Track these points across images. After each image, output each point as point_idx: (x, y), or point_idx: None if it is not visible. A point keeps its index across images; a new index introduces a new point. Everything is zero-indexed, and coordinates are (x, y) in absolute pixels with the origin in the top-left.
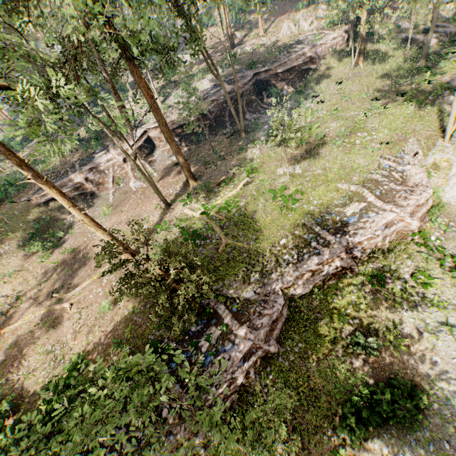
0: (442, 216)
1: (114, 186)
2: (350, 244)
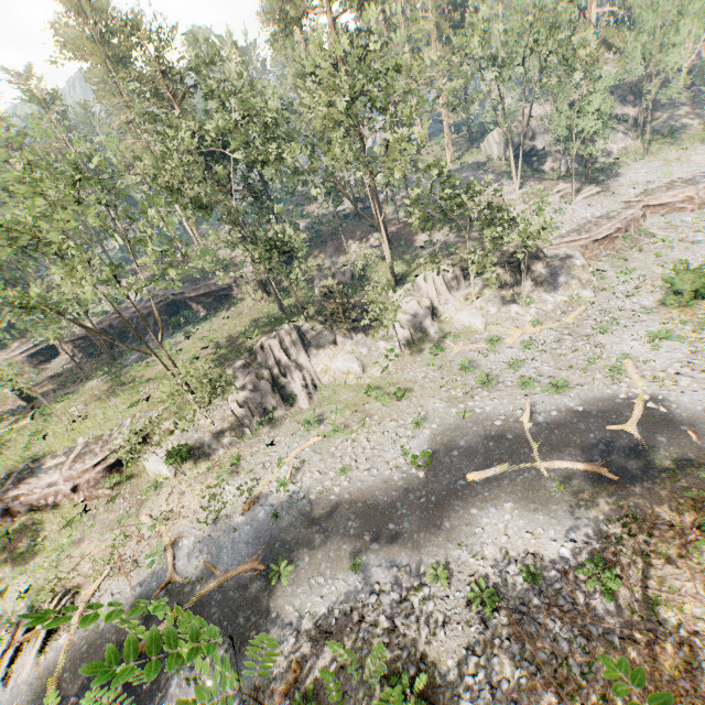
0: (130, 485)
1: None
2: (6, 496)
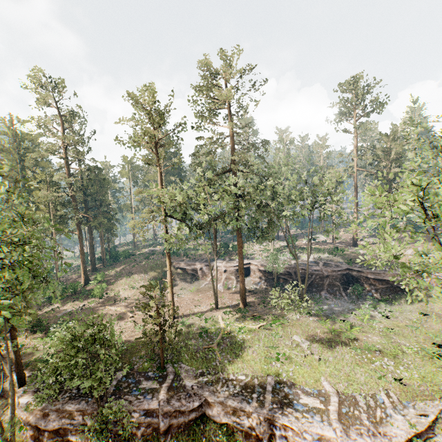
0: None
1: (210, 281)
2: (275, 417)
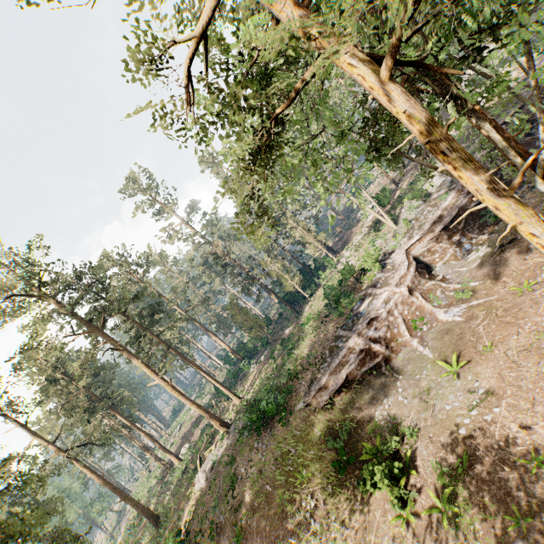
0: None
1: (412, 335)
2: None
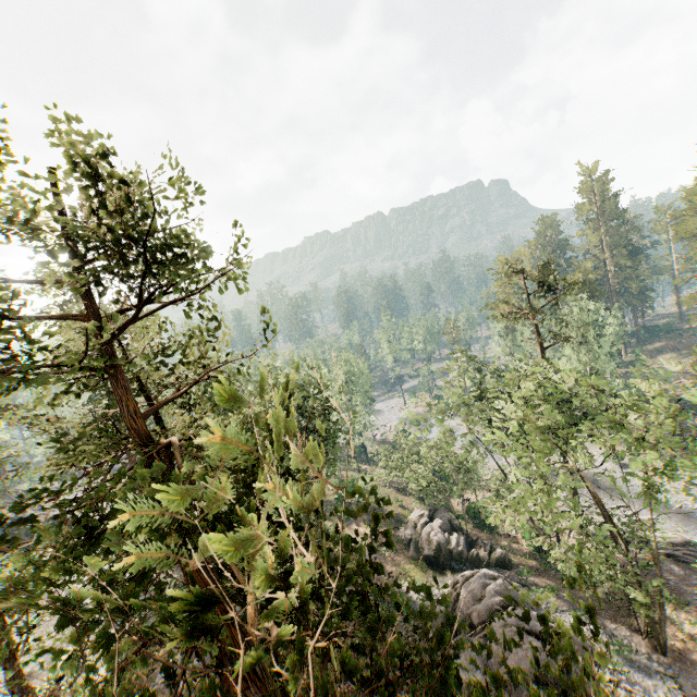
0: None
1: None
2: None
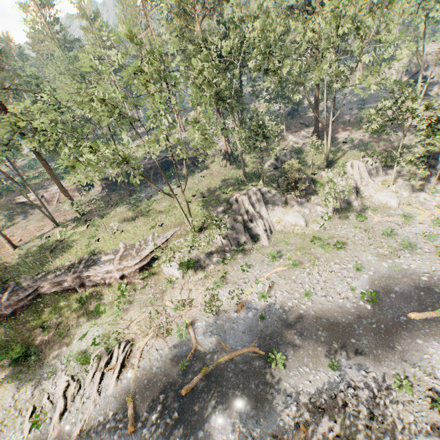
0: (153, 279)
1: (57, 204)
2: (81, 275)
